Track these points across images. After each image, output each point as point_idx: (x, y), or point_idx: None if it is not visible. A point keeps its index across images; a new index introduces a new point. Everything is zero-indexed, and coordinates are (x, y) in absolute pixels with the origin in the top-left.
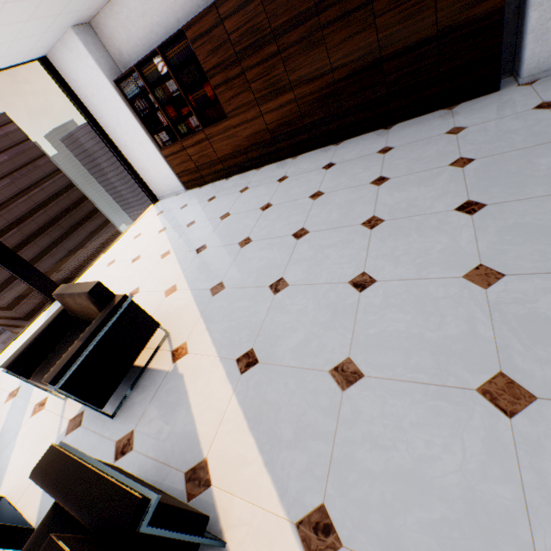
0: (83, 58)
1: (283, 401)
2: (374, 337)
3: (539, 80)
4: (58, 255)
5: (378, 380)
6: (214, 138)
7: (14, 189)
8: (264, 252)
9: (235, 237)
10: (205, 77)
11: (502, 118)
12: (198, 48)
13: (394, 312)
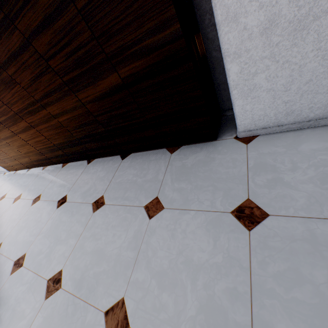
0: None
1: None
2: None
3: (257, 137)
4: None
5: None
6: None
7: None
8: None
9: None
10: None
11: (198, 212)
12: None
13: None
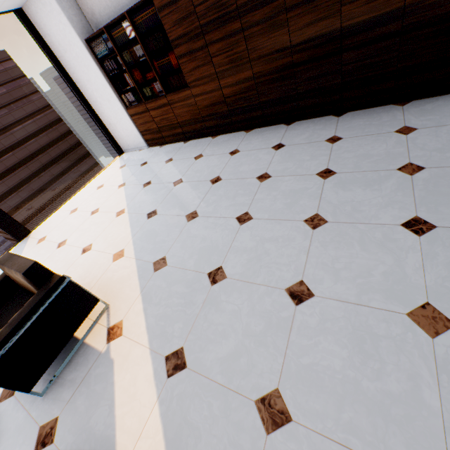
0: (56, 15)
1: (204, 428)
2: (306, 368)
3: None
4: (45, 178)
5: (306, 430)
6: (176, 104)
7: (10, 119)
8: (208, 232)
9: (184, 207)
10: (170, 45)
11: None
12: (164, 17)
13: (330, 342)
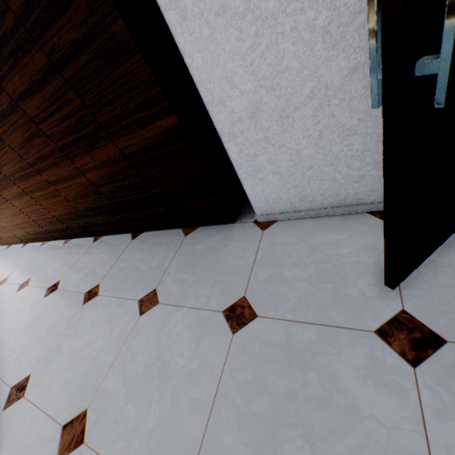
0: None
1: None
2: None
3: (276, 223)
4: None
5: None
6: None
7: None
8: None
9: None
10: None
11: (191, 309)
12: None
13: None
